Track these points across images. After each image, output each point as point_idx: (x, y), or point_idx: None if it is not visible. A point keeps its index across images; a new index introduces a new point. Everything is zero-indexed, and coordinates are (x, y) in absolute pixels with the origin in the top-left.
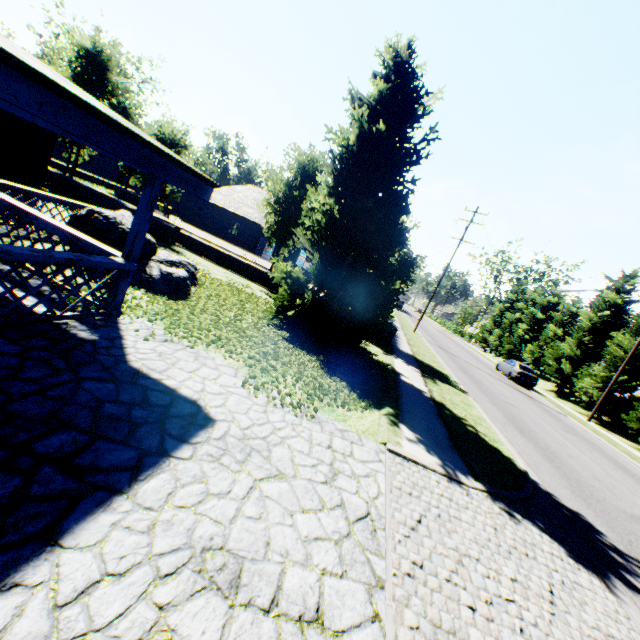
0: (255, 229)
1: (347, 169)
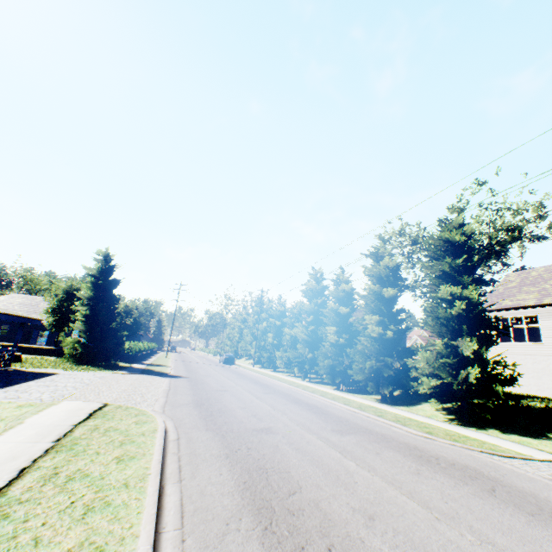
0: (27, 325)
1: (90, 295)
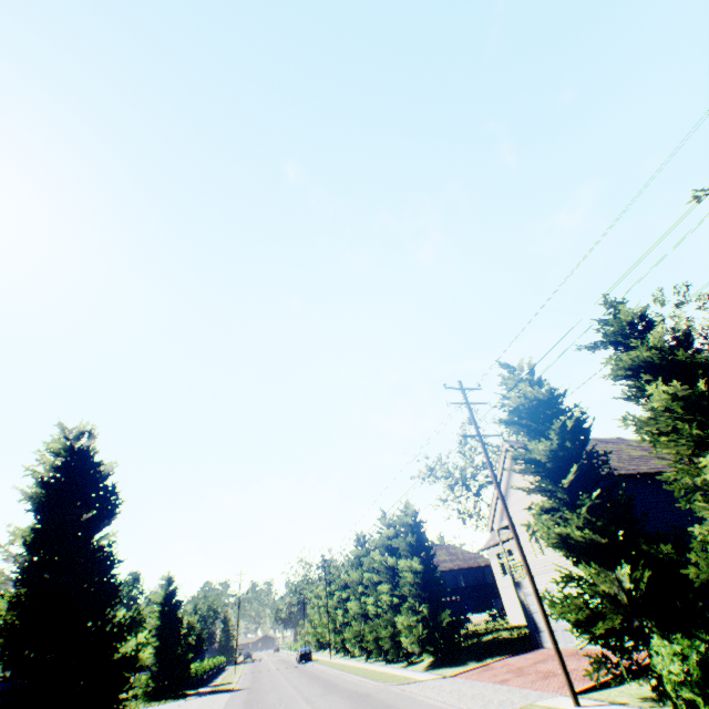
0: None
1: (159, 623)
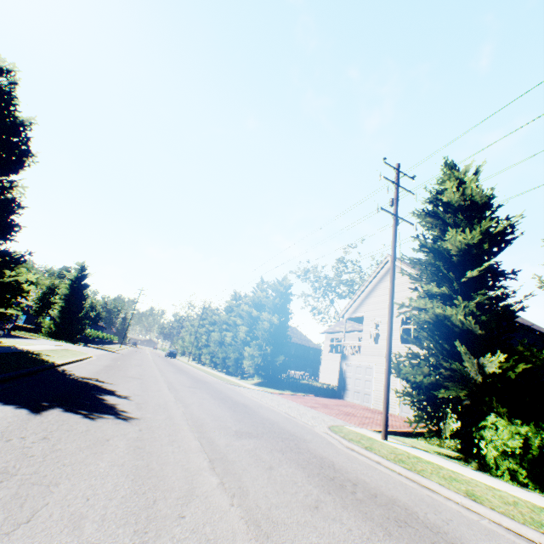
0: None
1: (67, 293)
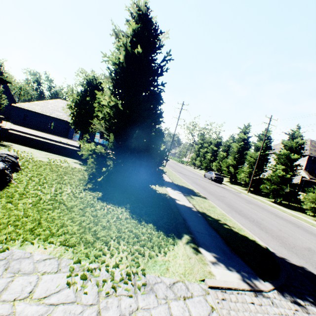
0: (65, 124)
1: (121, 78)
